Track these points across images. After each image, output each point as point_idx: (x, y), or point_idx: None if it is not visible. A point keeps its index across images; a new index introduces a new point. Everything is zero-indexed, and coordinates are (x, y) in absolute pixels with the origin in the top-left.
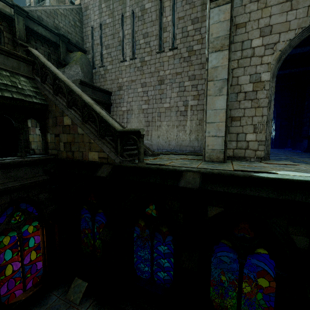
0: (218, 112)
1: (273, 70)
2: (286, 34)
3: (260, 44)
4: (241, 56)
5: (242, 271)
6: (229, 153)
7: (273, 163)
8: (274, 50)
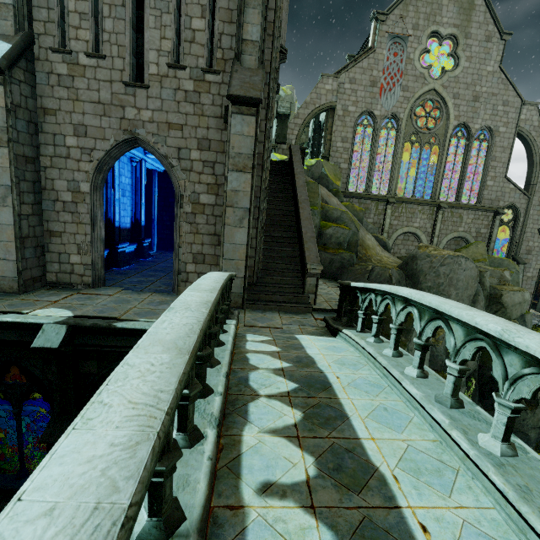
0: (5, 228)
1: (93, 182)
2: (102, 142)
3: (76, 145)
4: (55, 153)
5: (19, 422)
6: (52, 277)
7: (88, 293)
8: (92, 158)
